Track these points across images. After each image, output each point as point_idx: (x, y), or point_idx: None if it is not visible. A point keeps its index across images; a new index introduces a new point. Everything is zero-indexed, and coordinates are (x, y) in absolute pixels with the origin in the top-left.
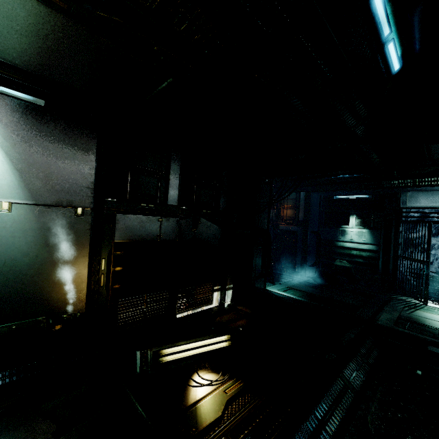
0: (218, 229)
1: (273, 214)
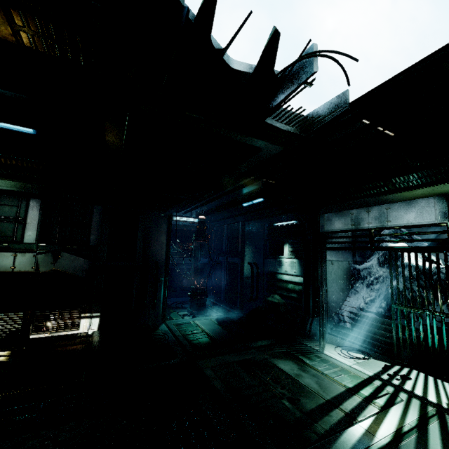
0: (86, 262)
1: (224, 246)
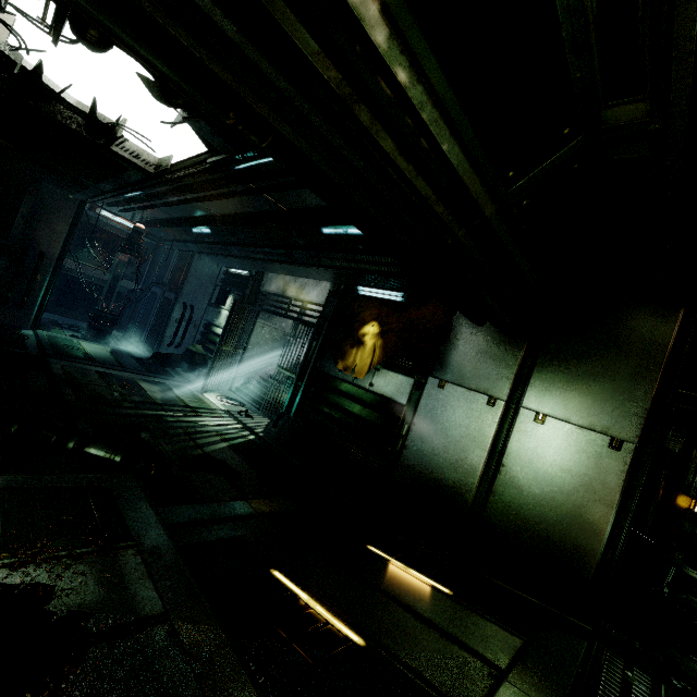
0: None
1: (167, 276)
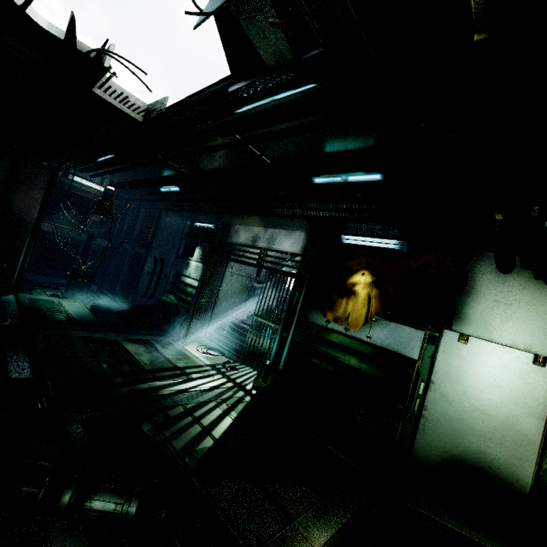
0: None
1: (136, 232)
